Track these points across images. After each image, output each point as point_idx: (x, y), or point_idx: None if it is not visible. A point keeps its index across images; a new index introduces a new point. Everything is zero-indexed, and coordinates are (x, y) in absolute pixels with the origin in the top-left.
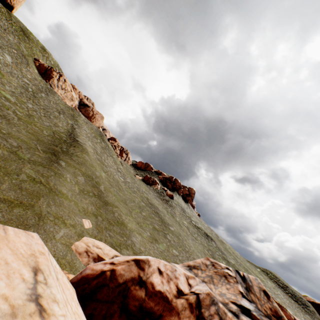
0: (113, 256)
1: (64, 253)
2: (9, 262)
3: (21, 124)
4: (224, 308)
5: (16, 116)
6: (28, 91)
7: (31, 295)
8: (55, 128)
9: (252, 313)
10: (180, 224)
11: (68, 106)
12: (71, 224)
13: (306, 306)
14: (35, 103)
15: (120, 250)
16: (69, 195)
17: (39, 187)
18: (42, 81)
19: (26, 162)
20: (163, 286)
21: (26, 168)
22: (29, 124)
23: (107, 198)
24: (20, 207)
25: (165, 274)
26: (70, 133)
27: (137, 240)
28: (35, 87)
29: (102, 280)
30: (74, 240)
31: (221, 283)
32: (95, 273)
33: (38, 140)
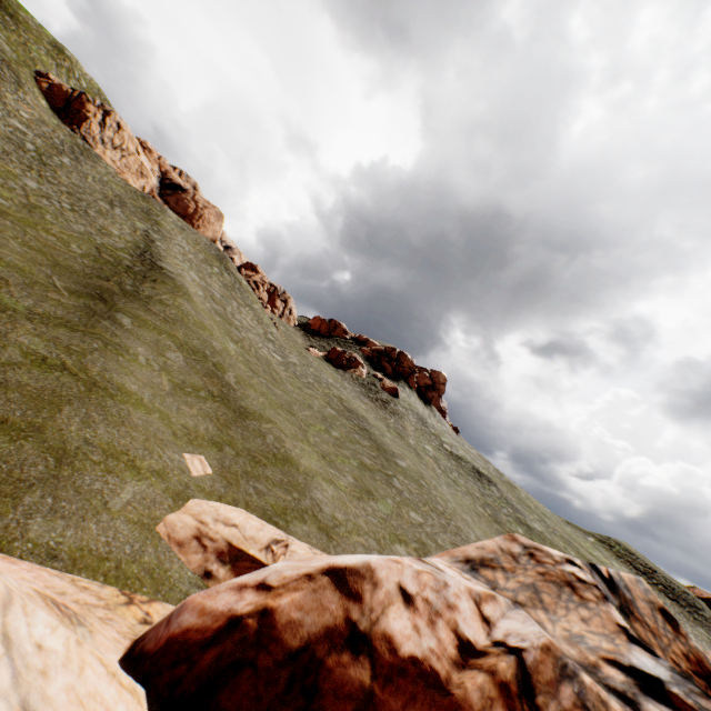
0: (268, 544)
1: (135, 547)
2: None
3: (8, 227)
4: (598, 688)
5: None
6: (24, 149)
7: None
8: (103, 238)
9: (671, 691)
10: (418, 453)
11: (133, 190)
12: (154, 470)
13: (696, 610)
14: (45, 178)
15: (287, 525)
16: (146, 398)
17: (58, 379)
18: (62, 129)
19: (20, 319)
20: (421, 639)
21: (21, 333)
22: (31, 228)
23: (246, 402)
24: (2, 433)
25: (421, 602)
26: (142, 252)
27: (325, 497)
28: (43, 142)
29: (234, 648)
30: (163, 510)
31: (564, 606)
32: (209, 625)
33: (55, 265)
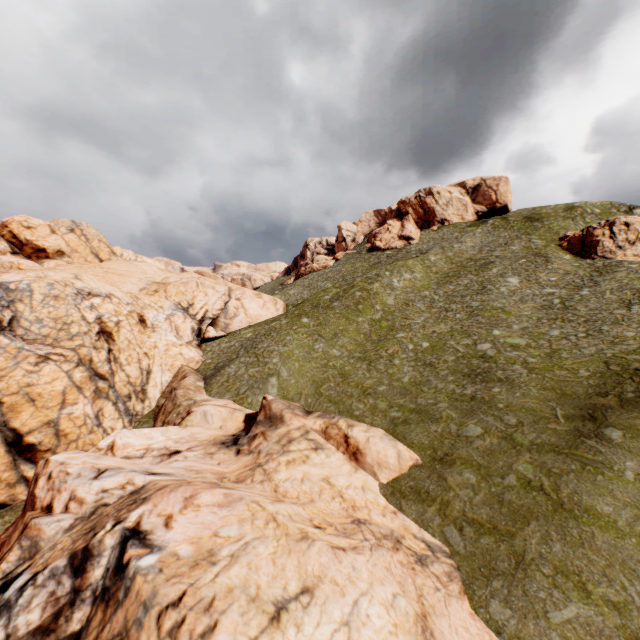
0: None
1: None
2: (286, 569)
3: (532, 379)
4: None
5: (524, 368)
6: (551, 307)
7: (278, 601)
8: (612, 349)
9: None
10: None
11: None
12: (608, 599)
13: None
14: (565, 321)
15: None
16: (621, 518)
17: (533, 498)
18: (581, 266)
19: (522, 451)
20: None
21: (519, 462)
22: (547, 372)
23: None
24: (491, 535)
25: None
26: None
27: None
28: (565, 290)
29: None
30: None
31: None
32: None
33: (560, 396)
